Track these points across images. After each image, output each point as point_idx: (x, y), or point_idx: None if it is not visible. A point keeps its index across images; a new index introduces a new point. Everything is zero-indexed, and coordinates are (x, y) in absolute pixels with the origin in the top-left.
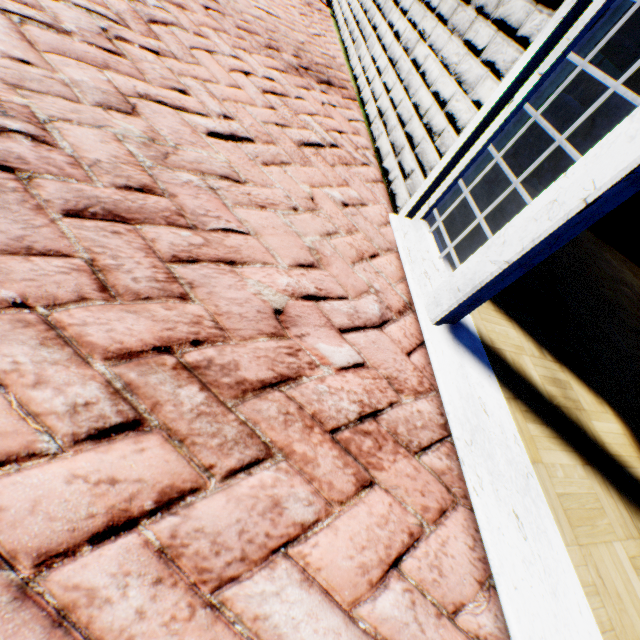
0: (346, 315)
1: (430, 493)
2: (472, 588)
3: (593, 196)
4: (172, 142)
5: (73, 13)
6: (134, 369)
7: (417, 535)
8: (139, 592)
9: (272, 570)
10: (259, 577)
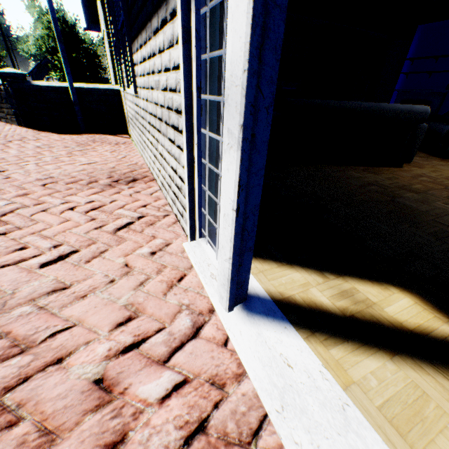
0: (164, 343)
1: None
2: None
3: (235, 205)
4: (11, 290)
5: None
6: None
7: None
8: None
9: None
10: None
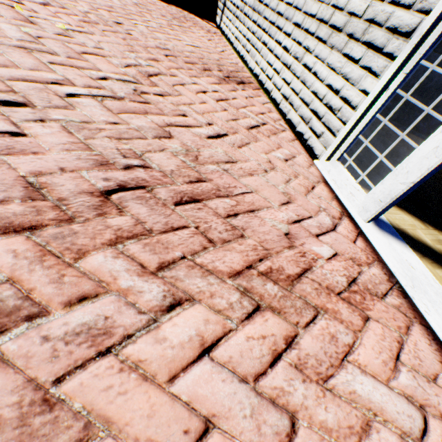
0: (316, 227)
1: (397, 318)
2: (438, 365)
3: None
4: (195, 148)
5: (117, 85)
6: (243, 280)
7: (401, 342)
8: (299, 387)
9: (346, 369)
10: (342, 373)
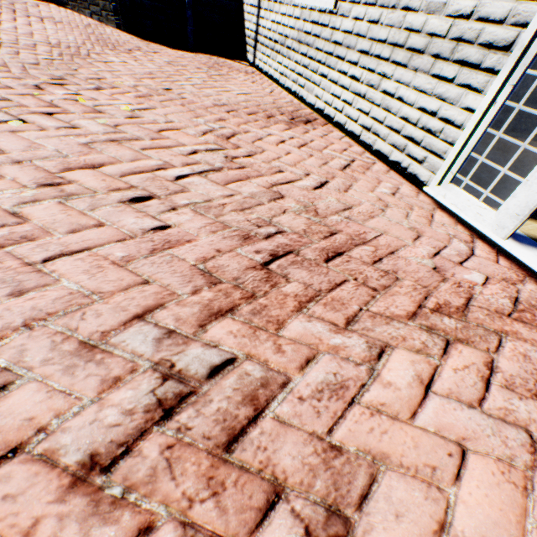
0: (455, 255)
1: None
2: None
3: None
4: (309, 203)
5: (207, 156)
6: (421, 319)
7: None
8: (518, 404)
9: None
10: None
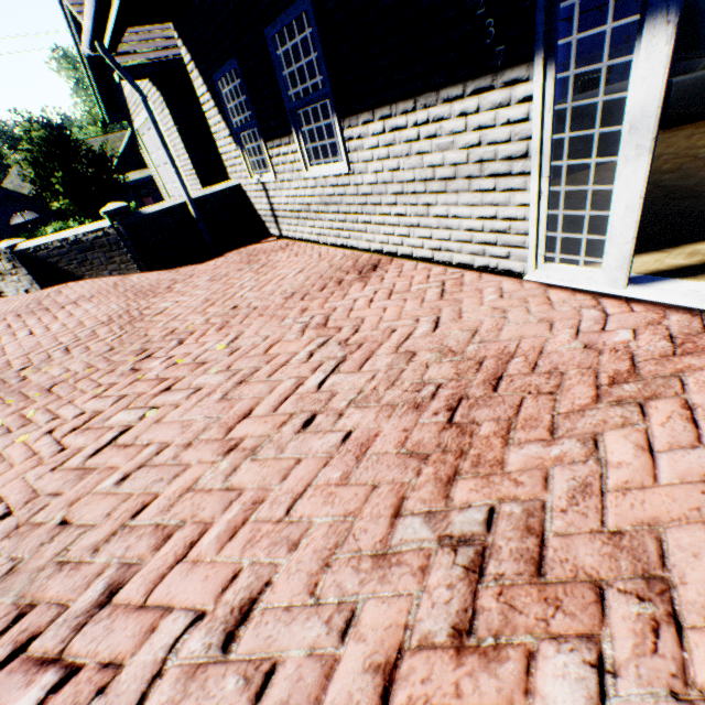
0: (594, 324)
1: None
2: None
3: (641, 194)
4: (439, 346)
5: (323, 352)
6: (605, 398)
7: None
8: None
9: None
10: None
